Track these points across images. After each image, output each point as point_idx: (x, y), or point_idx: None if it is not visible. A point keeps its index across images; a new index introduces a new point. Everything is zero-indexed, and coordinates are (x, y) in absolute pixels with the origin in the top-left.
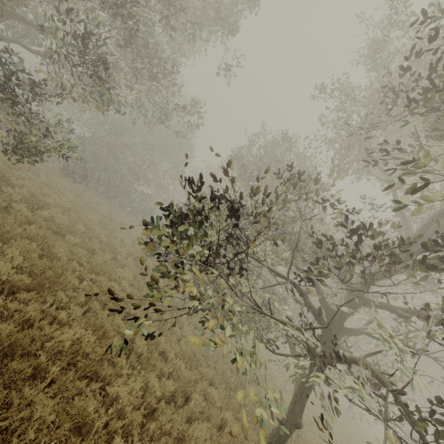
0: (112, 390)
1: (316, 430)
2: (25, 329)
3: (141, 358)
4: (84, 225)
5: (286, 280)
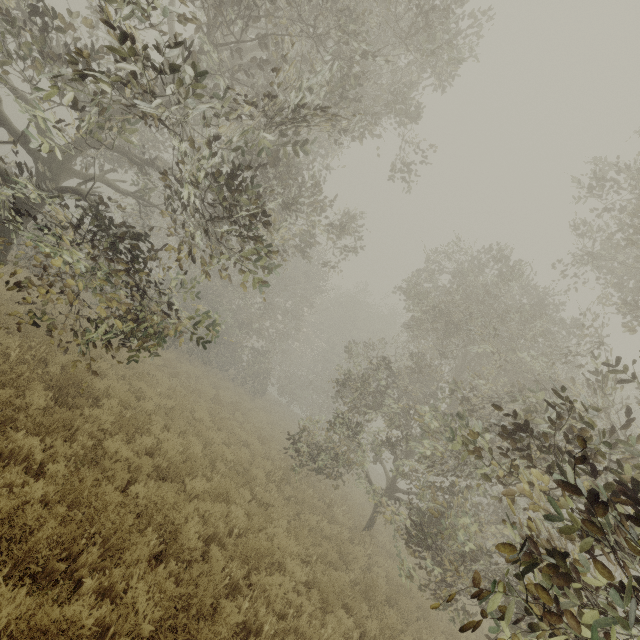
0: None
1: None
2: None
3: None
4: (196, 435)
5: None
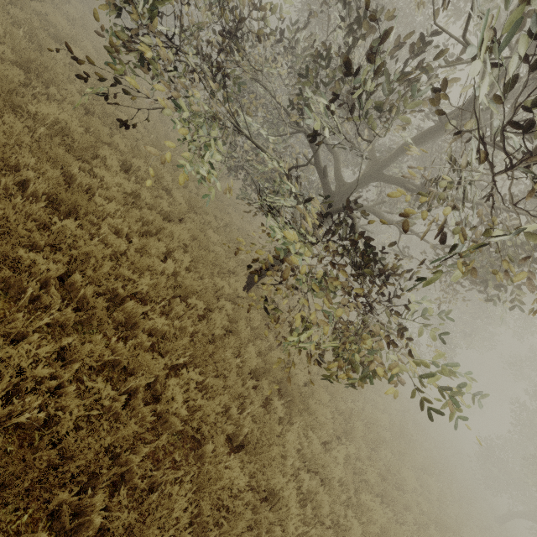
0: (99, 172)
1: (317, 312)
2: (0, 74)
3: (138, 175)
4: (96, 50)
5: (297, 132)
